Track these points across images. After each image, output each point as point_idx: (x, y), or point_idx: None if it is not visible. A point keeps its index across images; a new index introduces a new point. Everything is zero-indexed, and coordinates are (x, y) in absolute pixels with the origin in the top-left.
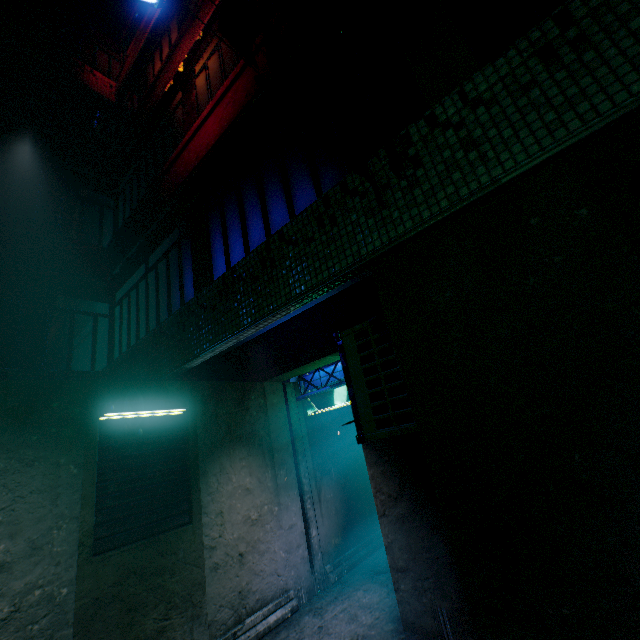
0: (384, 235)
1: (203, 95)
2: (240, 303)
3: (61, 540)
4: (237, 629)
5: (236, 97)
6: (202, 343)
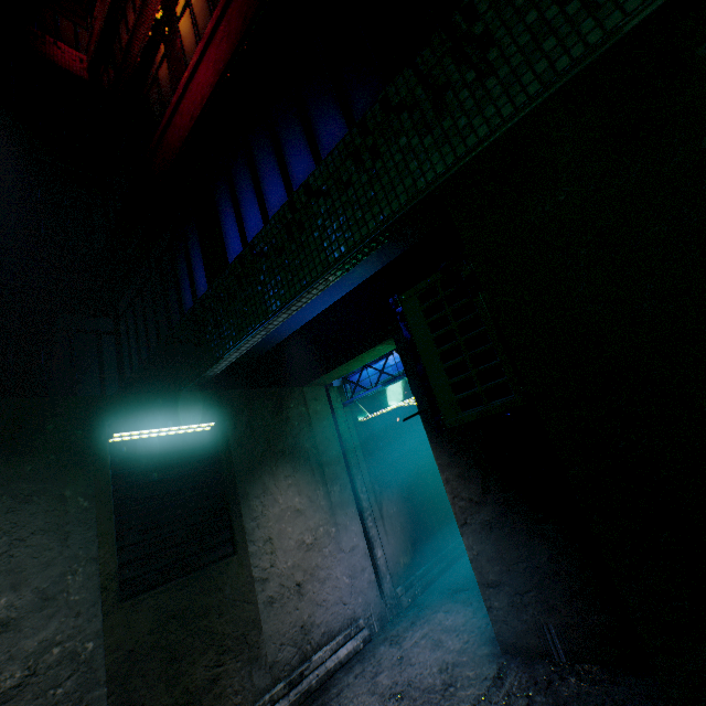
0: (448, 154)
1: (190, 41)
2: (264, 285)
3: (78, 587)
4: (303, 668)
5: (230, 28)
6: (224, 343)
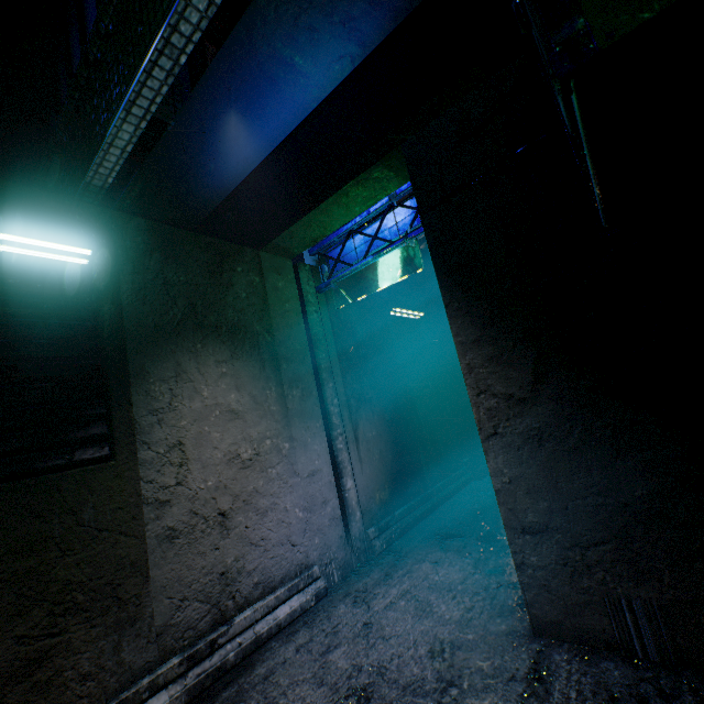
0: None
1: None
2: None
3: None
4: (217, 635)
5: None
6: (111, 113)
